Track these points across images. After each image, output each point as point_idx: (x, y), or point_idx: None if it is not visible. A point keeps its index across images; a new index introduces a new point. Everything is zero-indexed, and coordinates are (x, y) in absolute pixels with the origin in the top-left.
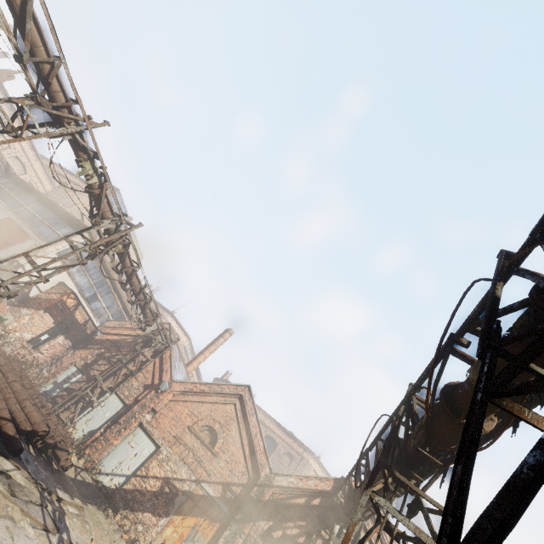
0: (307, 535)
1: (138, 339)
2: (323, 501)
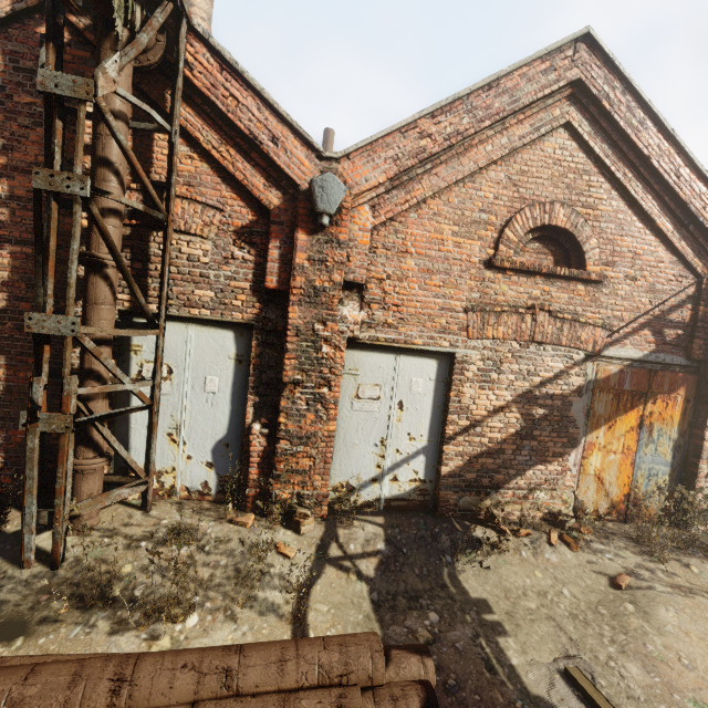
0: None
1: None
2: None
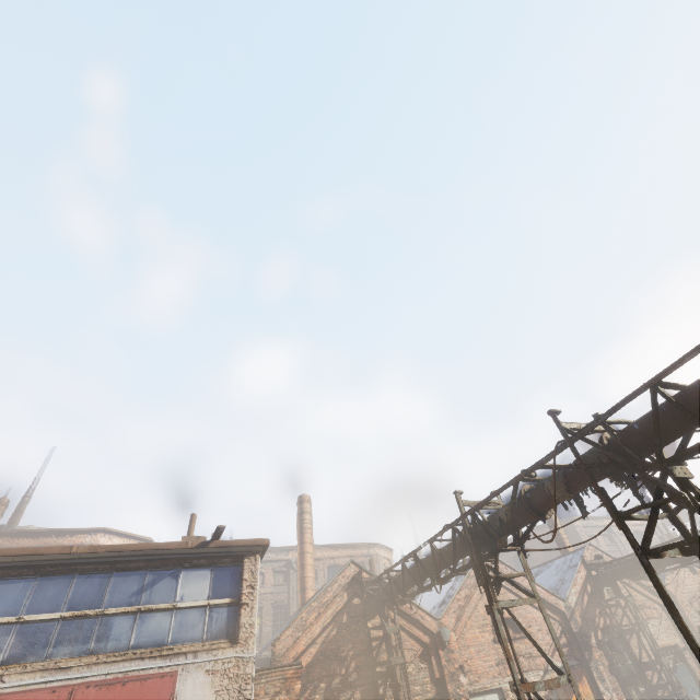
0: (606, 614)
1: (341, 620)
2: (590, 583)
